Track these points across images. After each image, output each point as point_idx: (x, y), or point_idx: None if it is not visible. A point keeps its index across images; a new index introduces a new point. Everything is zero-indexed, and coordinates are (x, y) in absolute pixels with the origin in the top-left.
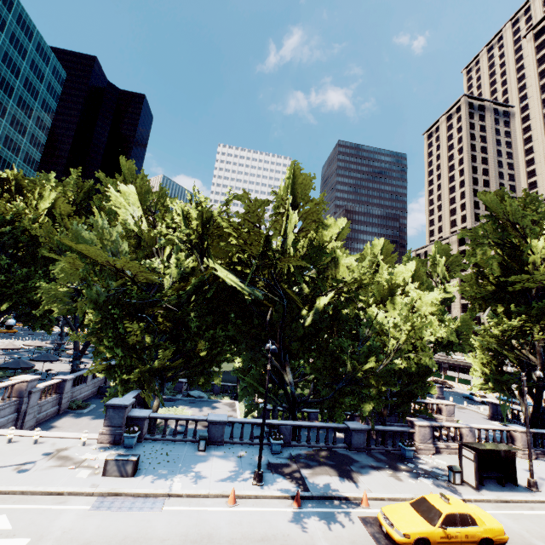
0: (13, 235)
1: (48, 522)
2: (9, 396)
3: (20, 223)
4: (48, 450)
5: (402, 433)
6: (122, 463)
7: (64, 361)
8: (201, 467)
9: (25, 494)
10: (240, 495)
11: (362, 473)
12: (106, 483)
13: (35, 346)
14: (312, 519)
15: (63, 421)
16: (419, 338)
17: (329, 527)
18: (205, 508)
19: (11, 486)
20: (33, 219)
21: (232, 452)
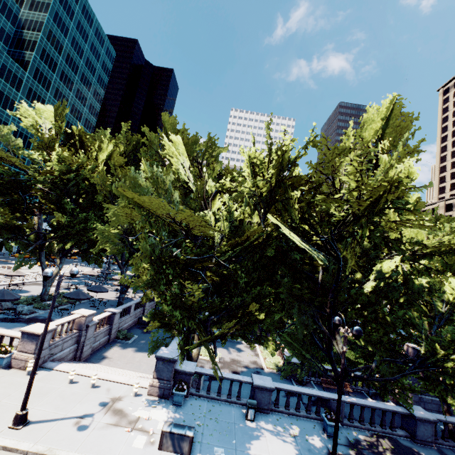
0: (76, 183)
1: None
2: (71, 329)
3: (81, 173)
4: (103, 398)
5: None
6: (178, 438)
7: (110, 288)
8: (257, 449)
9: None
10: None
11: None
12: None
13: (90, 274)
14: None
15: (112, 351)
16: None
17: None
18: None
19: (71, 453)
20: (92, 169)
21: (282, 426)
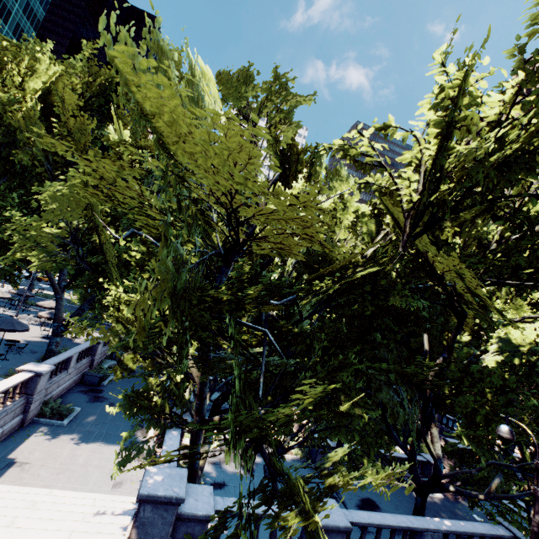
0: None
1: None
2: None
3: None
4: None
5: None
6: None
7: (32, 321)
8: None
9: None
10: None
11: None
12: None
13: None
14: None
15: (29, 446)
16: None
17: None
18: None
19: None
20: (11, 101)
21: None
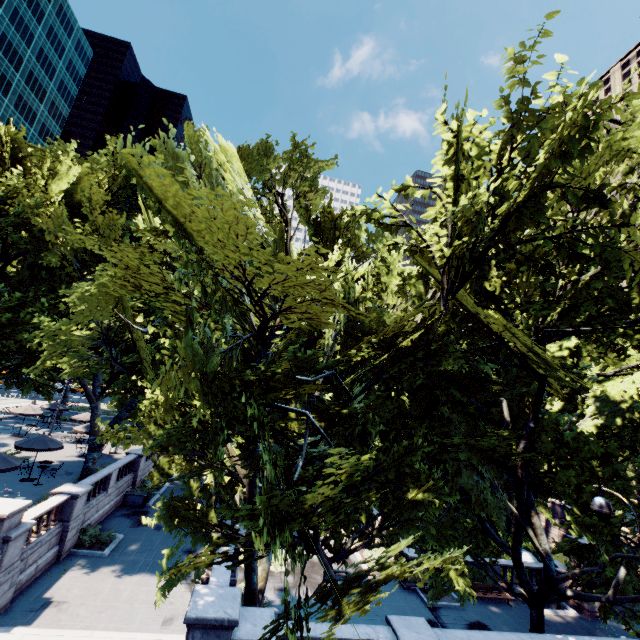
0: None
1: None
2: None
3: None
4: None
5: None
6: None
7: (67, 438)
8: None
9: None
10: None
11: None
12: None
13: (25, 414)
14: None
15: (67, 582)
16: None
17: None
18: None
19: None
20: (38, 205)
21: None
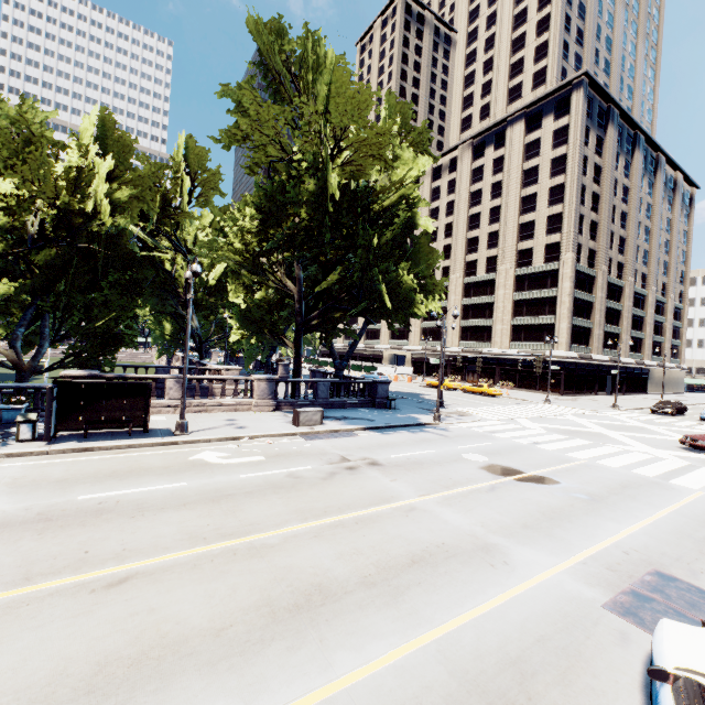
0: None
1: None
2: None
3: None
4: None
5: (37, 391)
6: None
7: None
8: None
9: None
10: None
11: None
12: None
13: None
14: None
15: None
16: None
17: None
18: None
19: None
20: None
21: None
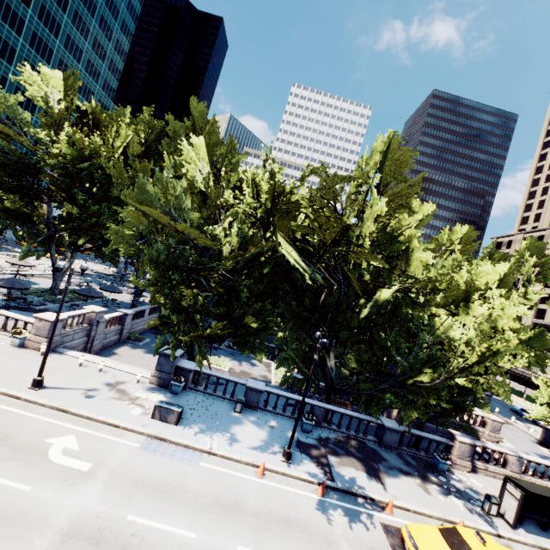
0: (90, 172)
1: (106, 451)
2: (82, 322)
3: (96, 159)
4: (109, 380)
5: (439, 442)
6: (168, 411)
7: (126, 291)
8: (235, 430)
9: (90, 419)
10: (269, 468)
11: (389, 475)
12: (153, 425)
13: (104, 273)
14: (334, 513)
15: (123, 349)
16: (493, 364)
17: (349, 525)
18: (236, 473)
19: (80, 410)
20: (108, 158)
21: (264, 420)
